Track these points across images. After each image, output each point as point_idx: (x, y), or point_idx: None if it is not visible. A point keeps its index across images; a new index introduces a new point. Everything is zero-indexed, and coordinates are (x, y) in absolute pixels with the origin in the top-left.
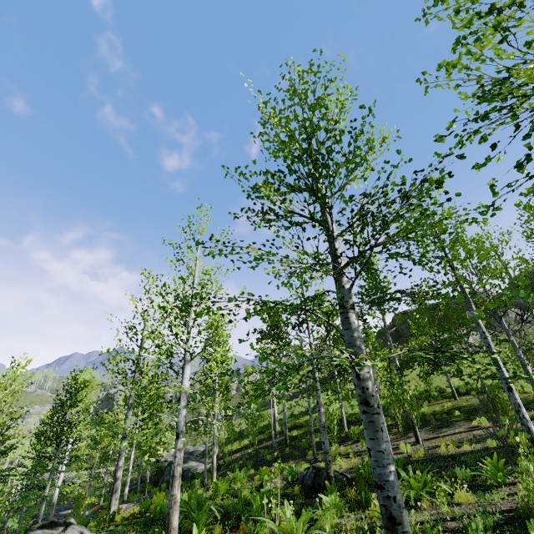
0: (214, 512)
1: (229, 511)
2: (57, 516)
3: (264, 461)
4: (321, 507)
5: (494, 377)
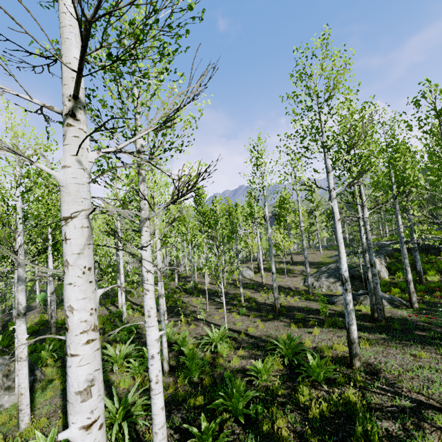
0: None
1: None
2: None
3: None
4: None
5: None
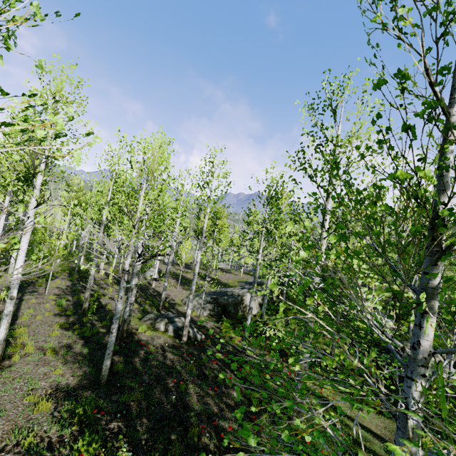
0: None
1: None
2: None
3: None
4: None
5: None
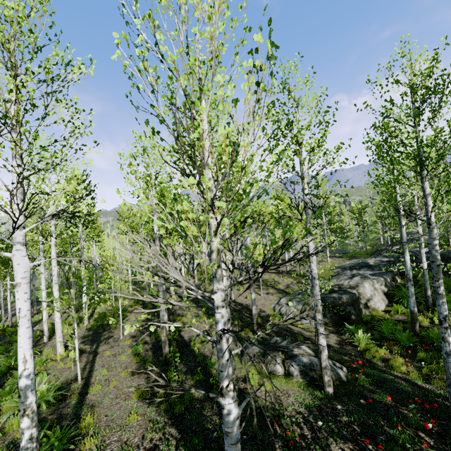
0: None
1: None
2: None
3: None
4: None
5: None
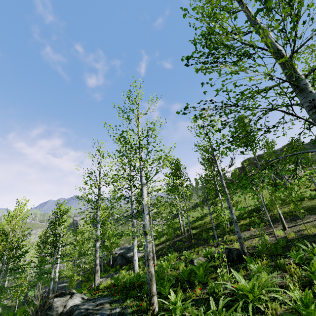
0: (173, 280)
1: (179, 278)
2: (57, 288)
3: (180, 248)
4: (251, 272)
5: (315, 190)
